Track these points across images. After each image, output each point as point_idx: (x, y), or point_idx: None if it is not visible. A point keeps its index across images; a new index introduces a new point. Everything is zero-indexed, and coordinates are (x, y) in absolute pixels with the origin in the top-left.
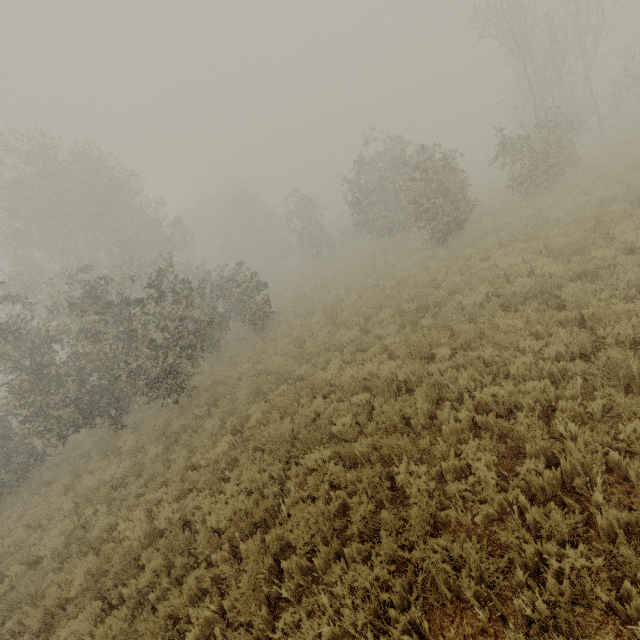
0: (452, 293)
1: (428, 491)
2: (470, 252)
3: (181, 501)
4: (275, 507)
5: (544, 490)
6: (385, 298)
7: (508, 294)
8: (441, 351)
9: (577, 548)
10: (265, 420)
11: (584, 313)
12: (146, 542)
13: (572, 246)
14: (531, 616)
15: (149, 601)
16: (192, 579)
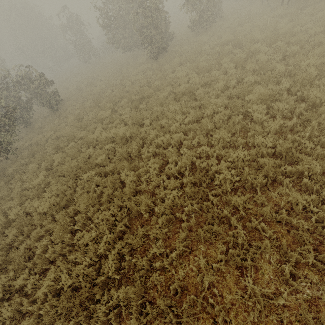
0: (156, 90)
1: (134, 181)
2: (167, 67)
3: (22, 205)
4: (70, 198)
5: (172, 174)
6: (126, 92)
7: (177, 92)
8: (146, 121)
9: (178, 190)
10: (63, 161)
11: (202, 102)
12: (6, 226)
13: (206, 68)
14: (158, 212)
15: (15, 247)
16: (34, 233)
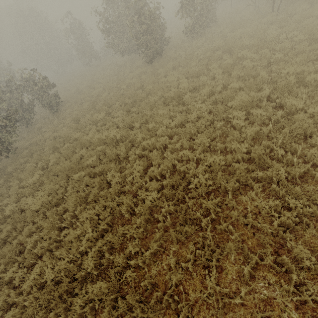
0: (148, 94)
1: (120, 182)
2: (161, 71)
3: (18, 202)
4: (61, 197)
5: (155, 176)
6: (121, 95)
7: (166, 97)
8: (136, 125)
9: (159, 192)
10: (58, 161)
11: (189, 107)
12: (2, 222)
13: (196, 73)
14: (138, 213)
15: (9, 241)
16: (26, 229)
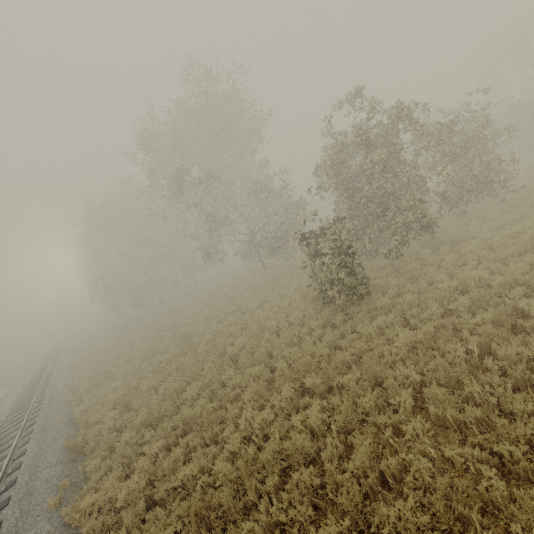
0: None
1: None
2: None
3: None
4: None
5: None
6: None
7: None
8: None
9: None
10: None
11: None
12: None
13: None
14: None
15: None
16: None
